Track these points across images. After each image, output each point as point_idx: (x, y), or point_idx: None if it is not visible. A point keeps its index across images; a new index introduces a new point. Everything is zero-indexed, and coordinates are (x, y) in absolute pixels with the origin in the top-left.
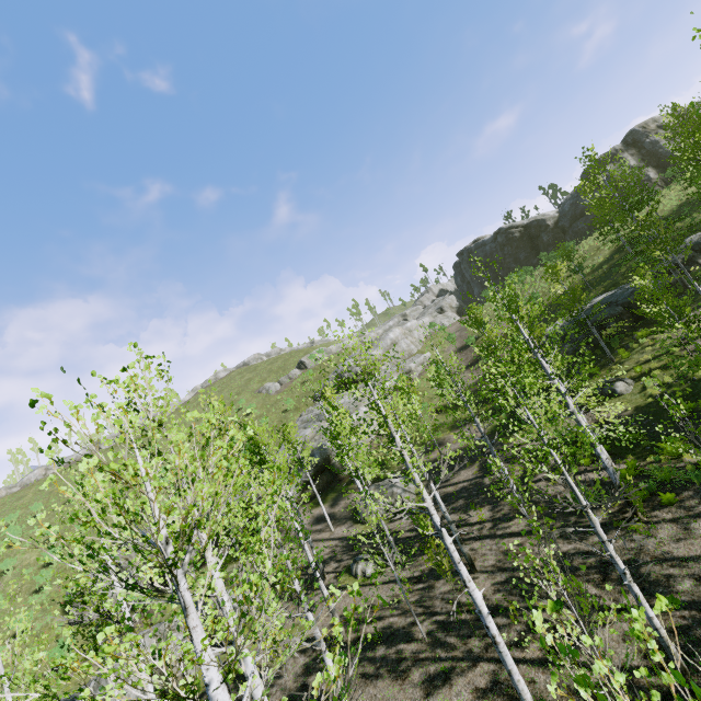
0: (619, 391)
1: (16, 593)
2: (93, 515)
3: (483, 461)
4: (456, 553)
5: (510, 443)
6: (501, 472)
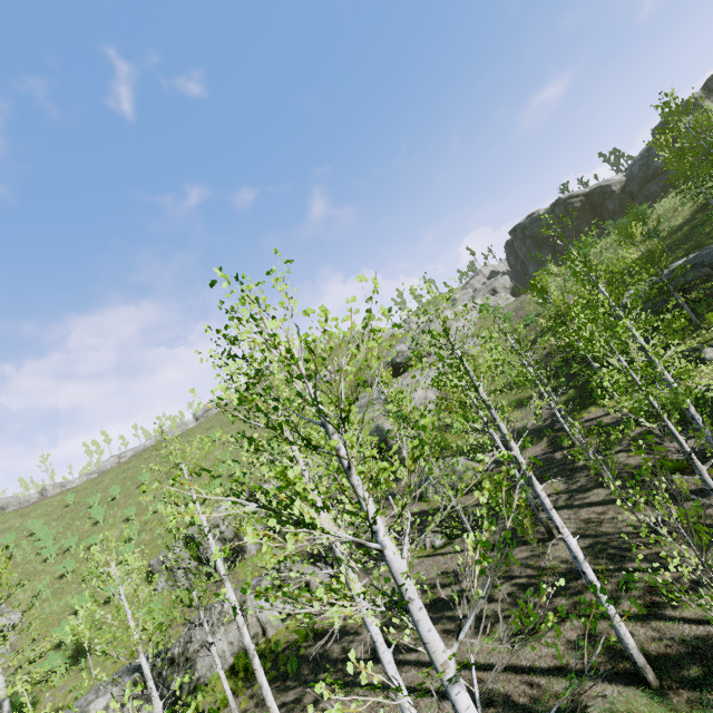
0: (708, 358)
1: (131, 535)
2: (185, 475)
3: (552, 437)
4: (547, 500)
5: (582, 417)
6: (573, 446)
